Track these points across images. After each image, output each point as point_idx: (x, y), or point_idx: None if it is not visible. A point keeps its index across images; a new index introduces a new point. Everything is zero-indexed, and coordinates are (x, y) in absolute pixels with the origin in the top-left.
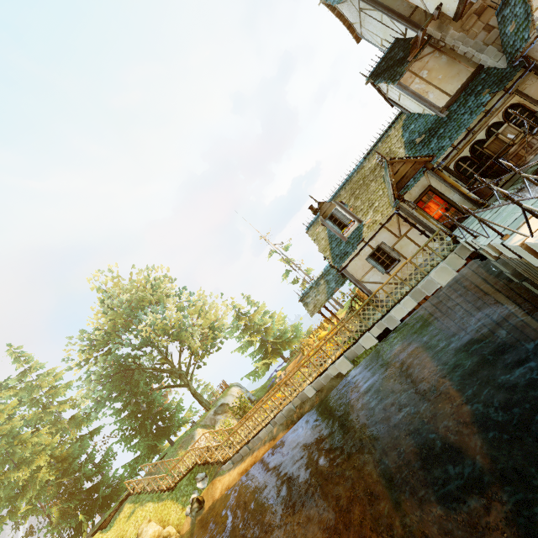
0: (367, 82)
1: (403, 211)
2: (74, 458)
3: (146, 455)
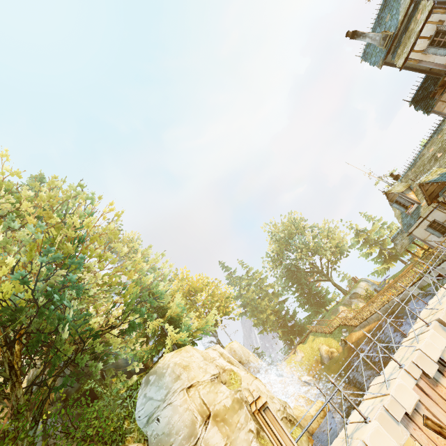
0: (410, 105)
1: None
2: (280, 312)
3: (314, 315)
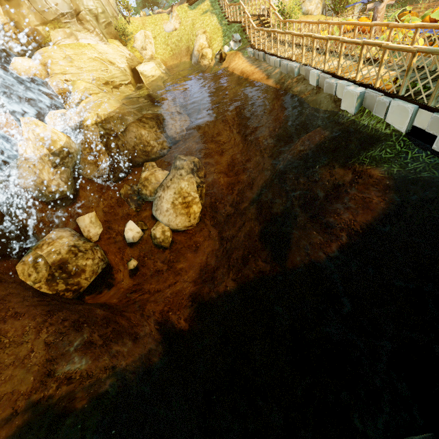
0: None
1: None
2: None
3: None
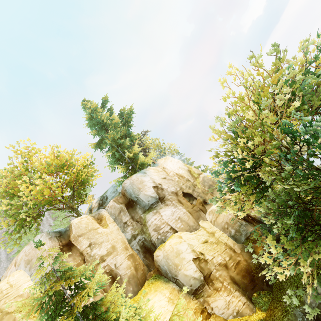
0: None
1: None
2: None
3: None
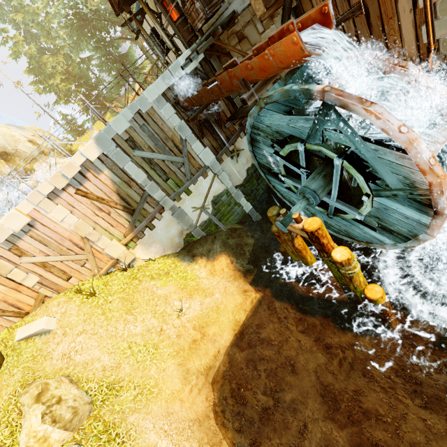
0: None
1: (156, 4)
2: (80, 77)
3: (117, 87)
